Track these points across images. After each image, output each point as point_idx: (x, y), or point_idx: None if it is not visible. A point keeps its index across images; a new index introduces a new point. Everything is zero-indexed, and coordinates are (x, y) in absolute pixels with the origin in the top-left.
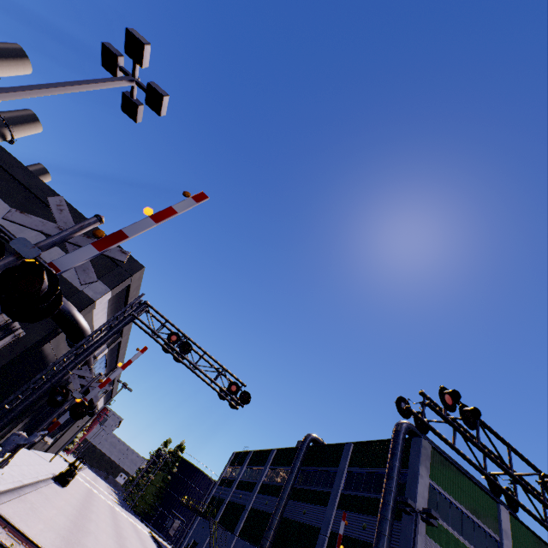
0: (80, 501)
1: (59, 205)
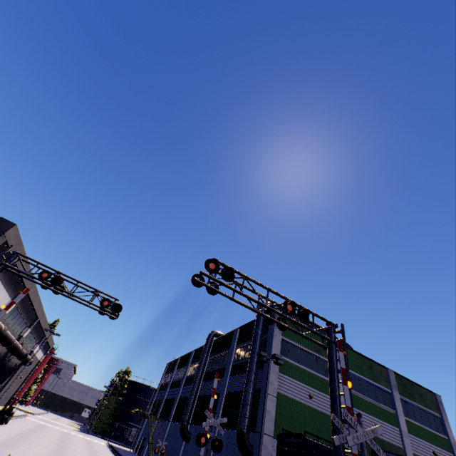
0: (21, 431)
1: None
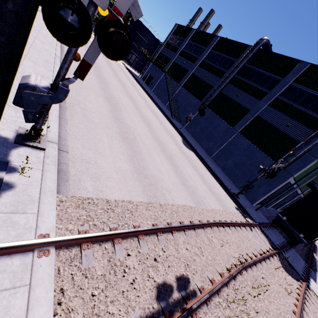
0: None
1: None
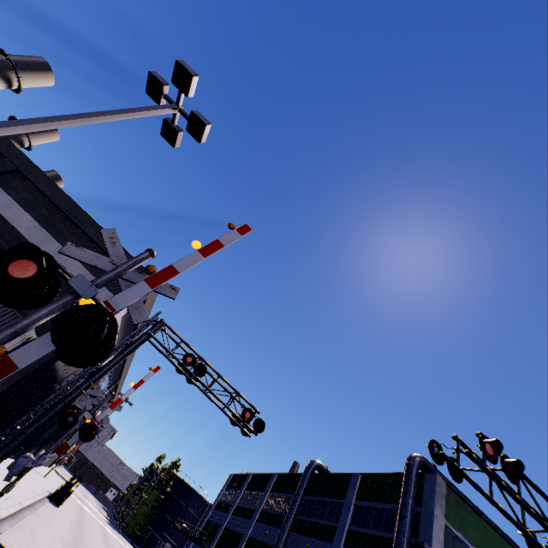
0: (74, 522)
1: (112, 237)
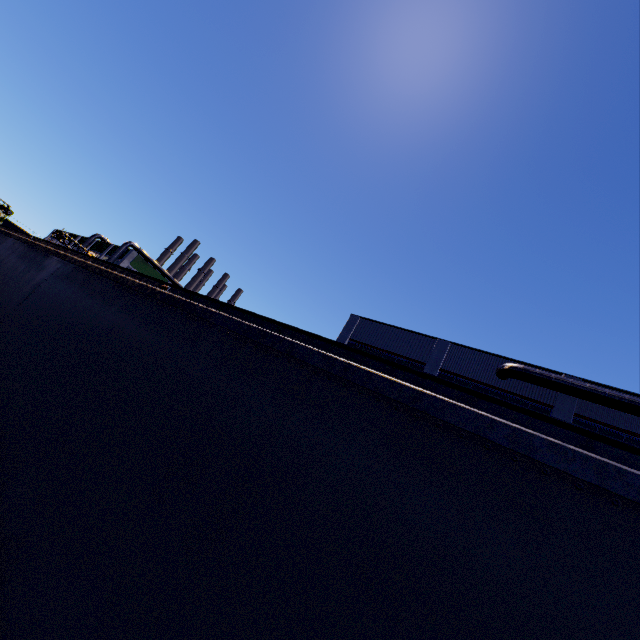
0: None
1: None
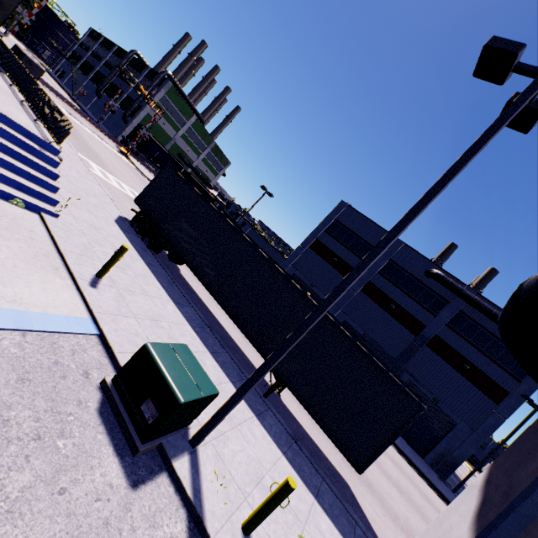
0: None
1: None
